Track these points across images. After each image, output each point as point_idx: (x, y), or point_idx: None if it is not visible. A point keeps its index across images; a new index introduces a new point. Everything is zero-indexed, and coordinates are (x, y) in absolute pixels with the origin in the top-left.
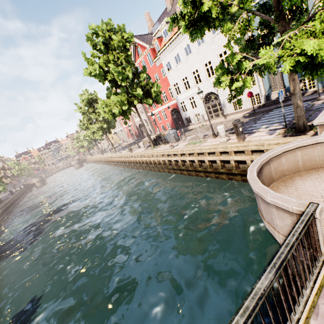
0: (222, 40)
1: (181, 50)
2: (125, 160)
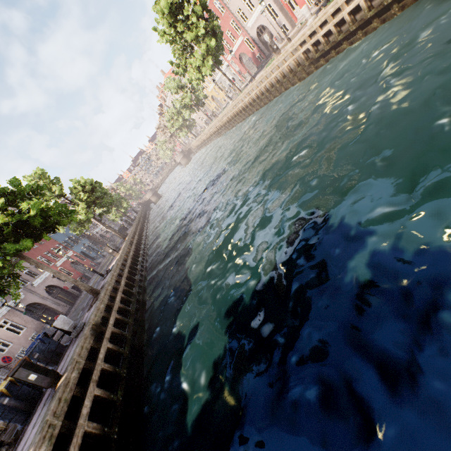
0: None
1: None
2: (268, 84)
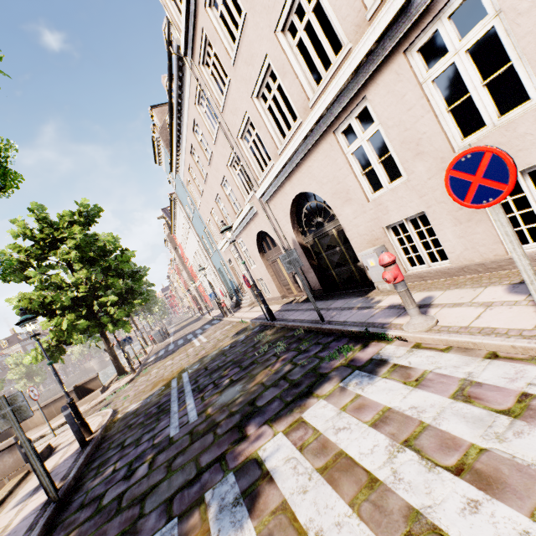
0: (193, 239)
1: (182, 236)
2: None
